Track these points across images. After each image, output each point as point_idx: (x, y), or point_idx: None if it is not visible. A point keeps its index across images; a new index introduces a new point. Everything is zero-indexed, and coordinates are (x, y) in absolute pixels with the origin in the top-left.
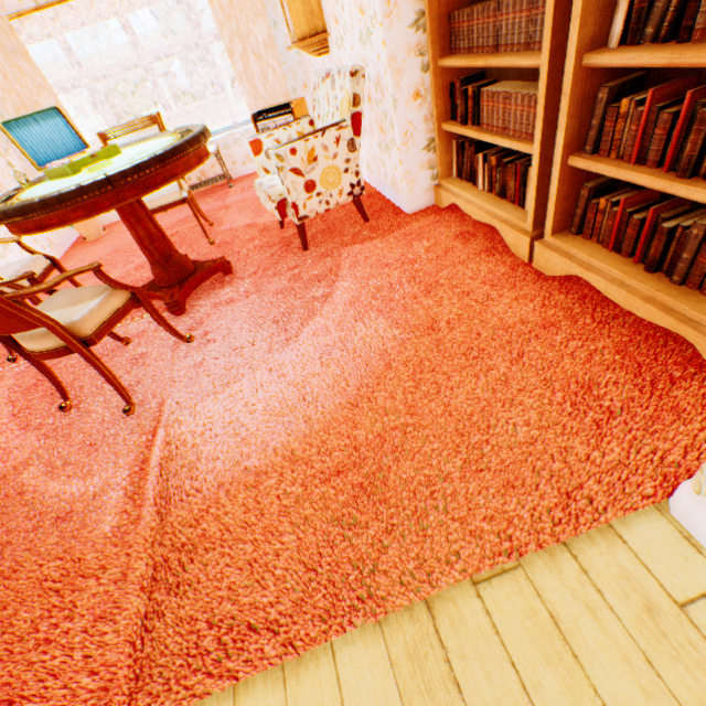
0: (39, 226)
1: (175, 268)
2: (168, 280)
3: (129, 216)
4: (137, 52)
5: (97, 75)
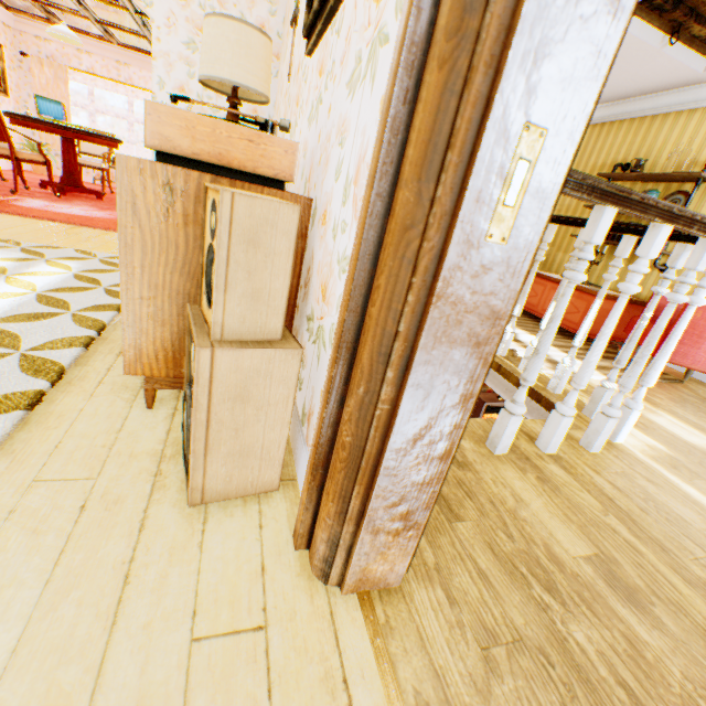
0: (27, 126)
1: (74, 180)
2: (67, 183)
3: (67, 150)
4: (130, 114)
5: (101, 111)
